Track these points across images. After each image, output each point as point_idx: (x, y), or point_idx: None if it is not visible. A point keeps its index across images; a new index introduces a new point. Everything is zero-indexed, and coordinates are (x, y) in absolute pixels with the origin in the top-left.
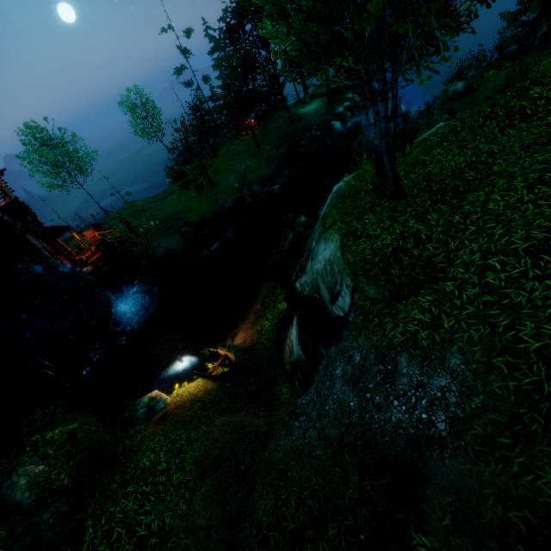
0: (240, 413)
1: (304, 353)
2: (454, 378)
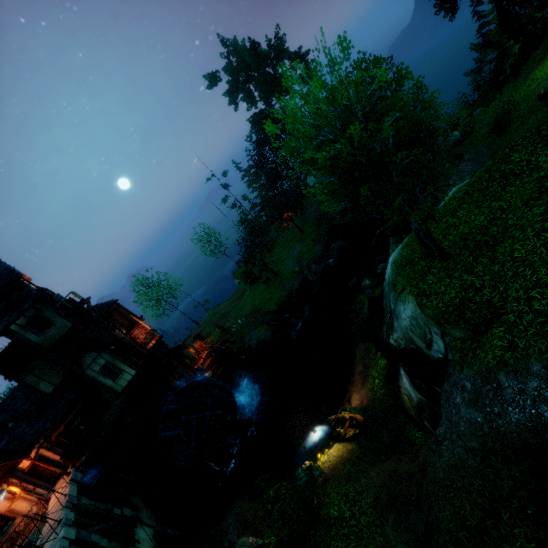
0: (387, 462)
1: (422, 395)
2: (540, 379)
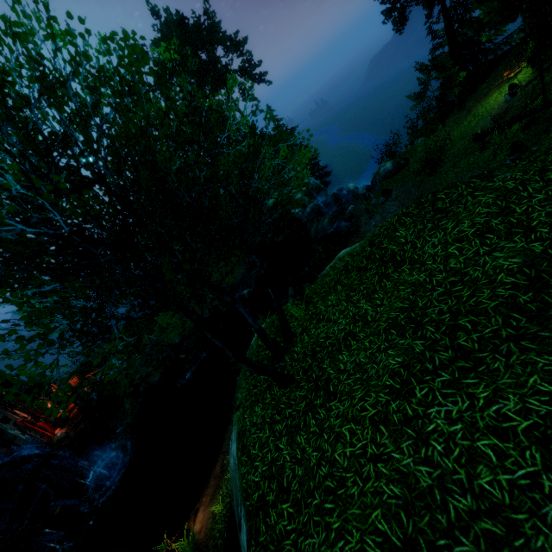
0: None
1: None
2: None
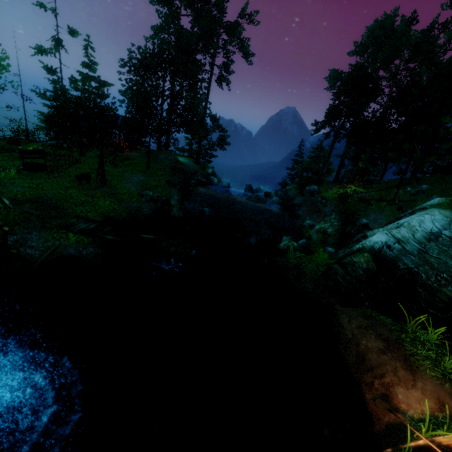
0: None
1: None
2: None
